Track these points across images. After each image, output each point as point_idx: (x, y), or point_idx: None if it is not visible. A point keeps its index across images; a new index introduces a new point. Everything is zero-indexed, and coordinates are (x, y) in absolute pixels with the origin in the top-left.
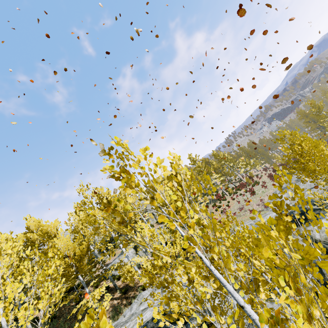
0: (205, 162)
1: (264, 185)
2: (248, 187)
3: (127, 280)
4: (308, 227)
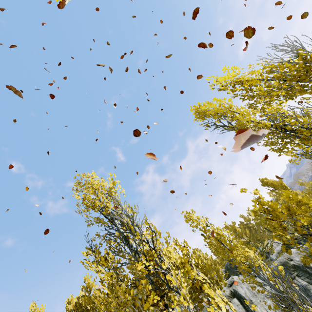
0: None
1: None
2: None
3: None
4: None
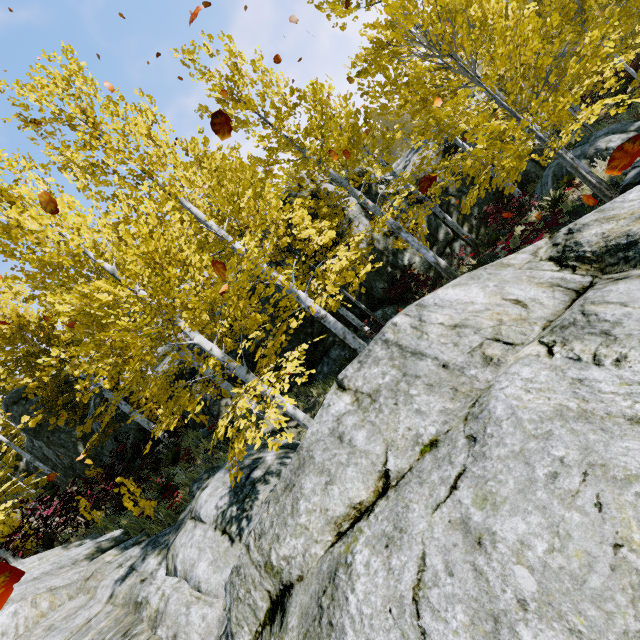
0: None
1: None
2: None
3: None
4: None
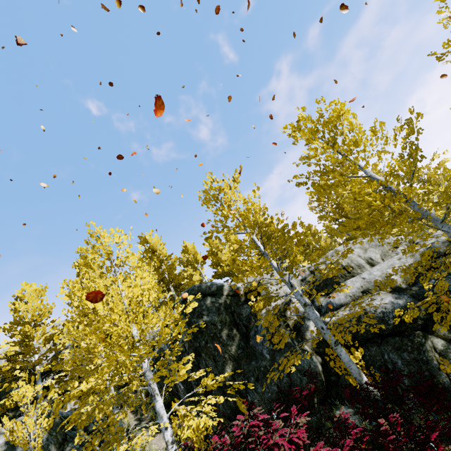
0: None
1: None
2: None
3: None
4: None
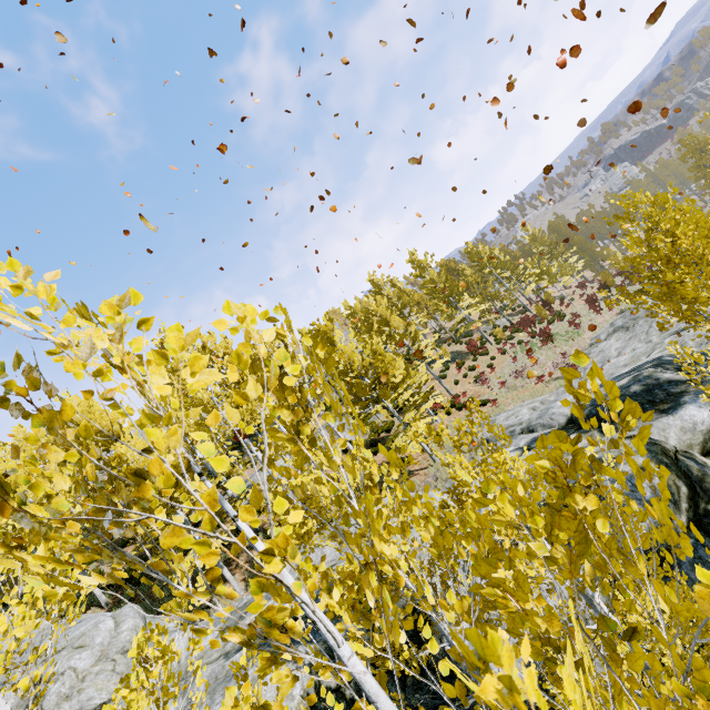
0: (447, 270)
1: (574, 322)
2: (539, 327)
3: (277, 515)
4: (655, 421)
